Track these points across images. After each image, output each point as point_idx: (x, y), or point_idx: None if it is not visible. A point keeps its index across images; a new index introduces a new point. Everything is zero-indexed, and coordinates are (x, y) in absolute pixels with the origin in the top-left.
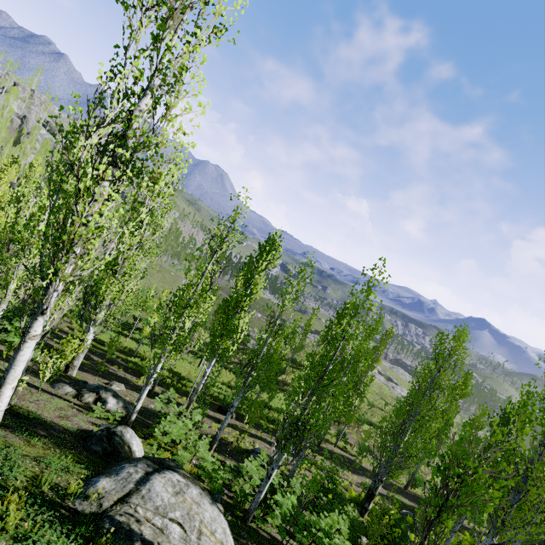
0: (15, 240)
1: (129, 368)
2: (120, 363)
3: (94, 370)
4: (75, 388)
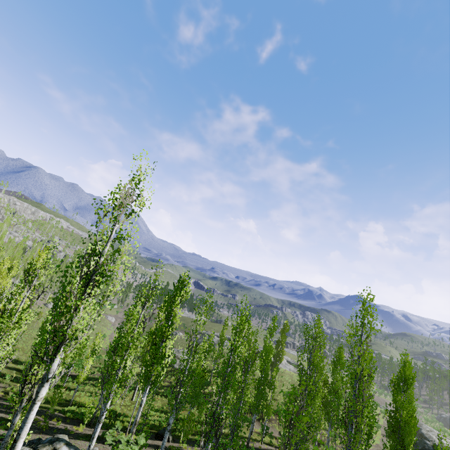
0: (0, 330)
1: (66, 418)
2: (58, 415)
3: (36, 429)
4: (31, 447)
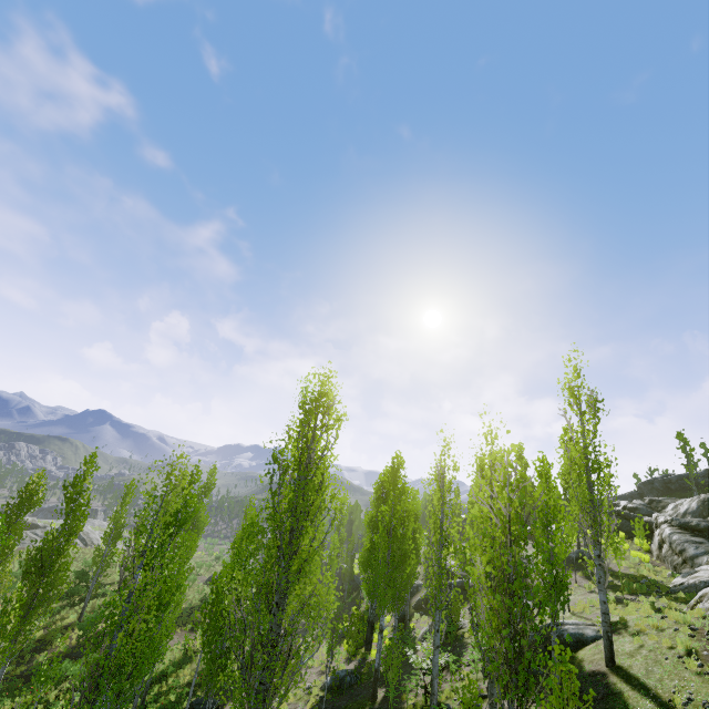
0: None
1: None
2: None
3: None
4: None
